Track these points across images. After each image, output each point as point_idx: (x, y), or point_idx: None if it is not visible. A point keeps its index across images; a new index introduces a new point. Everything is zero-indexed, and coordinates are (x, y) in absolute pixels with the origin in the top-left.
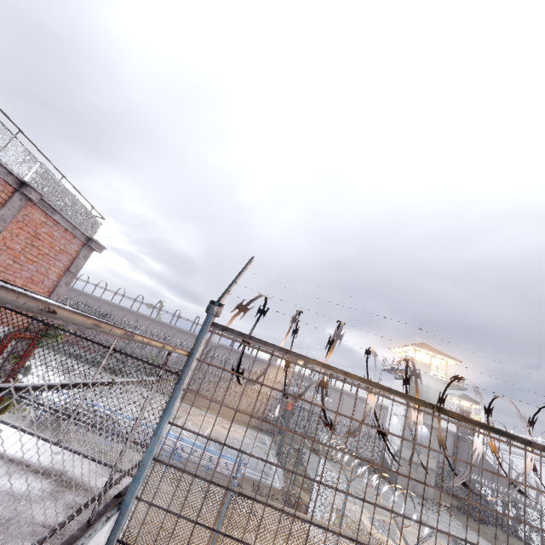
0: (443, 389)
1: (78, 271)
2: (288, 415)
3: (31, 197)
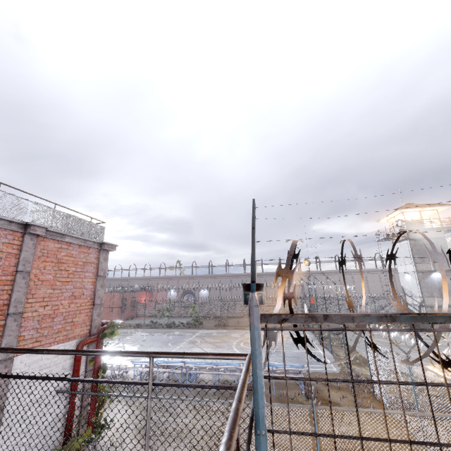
0: (442, 235)
1: (105, 272)
2: (314, 308)
3: (38, 233)
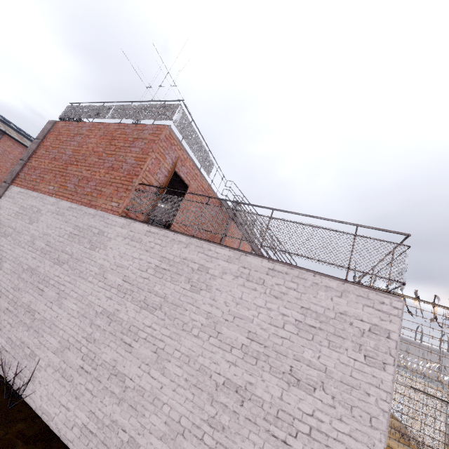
0: None
1: None
2: None
3: None
